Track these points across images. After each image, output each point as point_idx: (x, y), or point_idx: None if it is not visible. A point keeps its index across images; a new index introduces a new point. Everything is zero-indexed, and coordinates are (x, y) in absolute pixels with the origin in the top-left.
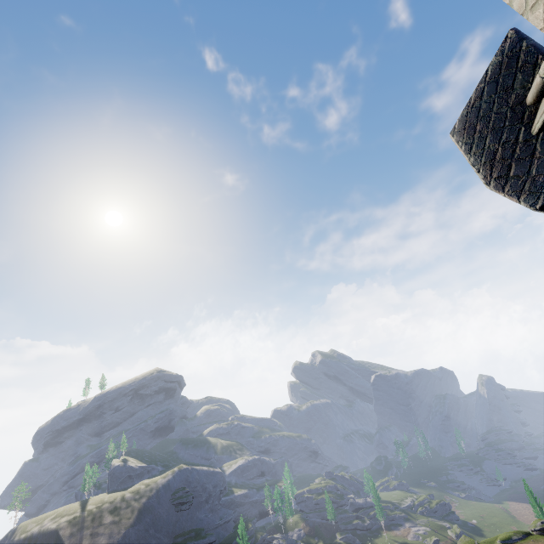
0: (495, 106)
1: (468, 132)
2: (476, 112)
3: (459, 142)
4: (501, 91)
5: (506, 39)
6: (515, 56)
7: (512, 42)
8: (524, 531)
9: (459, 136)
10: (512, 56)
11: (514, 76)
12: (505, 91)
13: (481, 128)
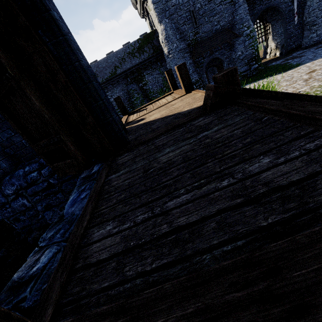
0: None
1: None
2: None
3: None
4: None
5: None
6: None
7: None
8: None
9: None
10: None
11: None
12: None
13: None
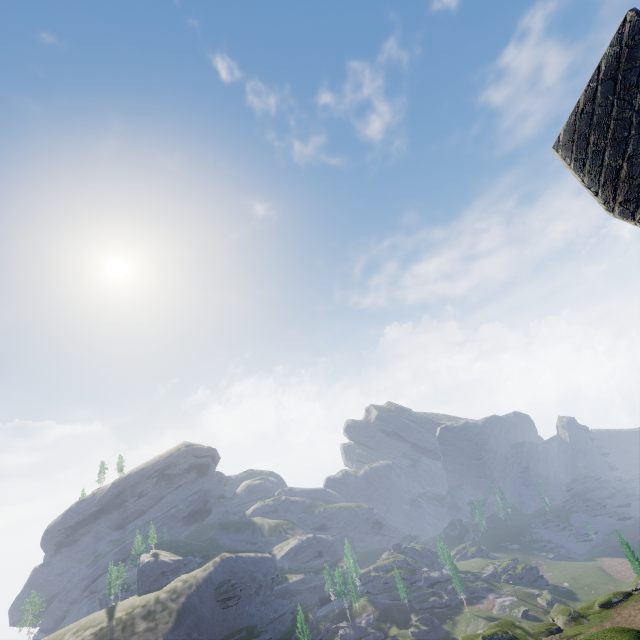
0: (614, 111)
1: (578, 145)
2: (588, 119)
3: (566, 158)
4: (621, 91)
5: (624, 23)
6: (639, 45)
7: (634, 27)
8: (624, 592)
9: (566, 151)
10: (635, 45)
11: (639, 70)
12: (627, 90)
13: (596, 140)
